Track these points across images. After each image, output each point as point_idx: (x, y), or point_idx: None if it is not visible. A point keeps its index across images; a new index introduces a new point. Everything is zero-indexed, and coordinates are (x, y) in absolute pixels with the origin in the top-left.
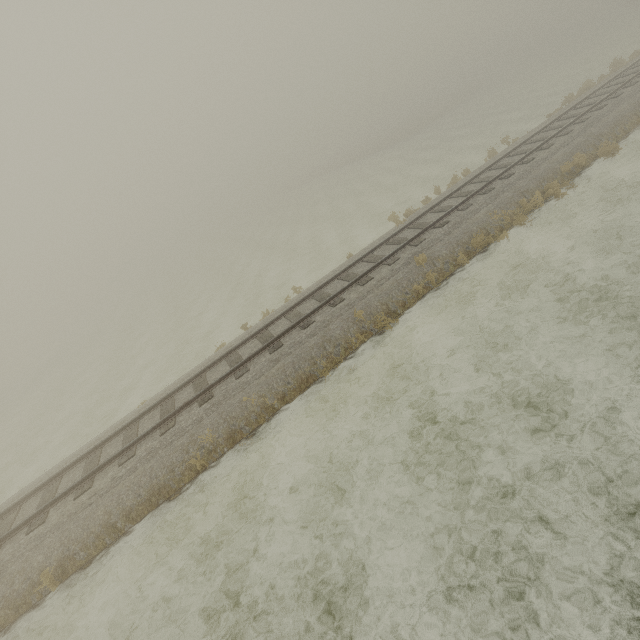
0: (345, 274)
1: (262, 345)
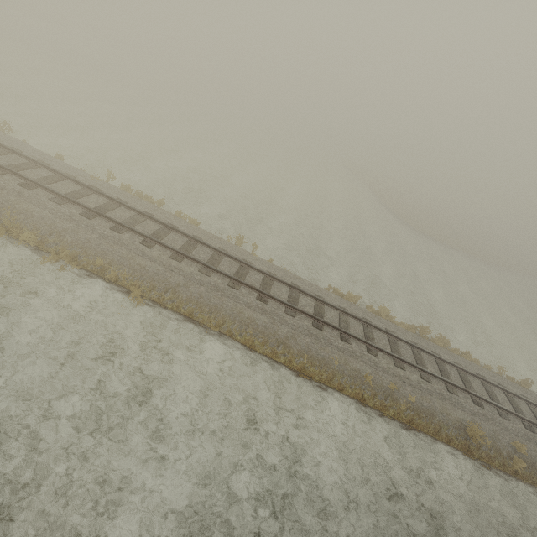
0: None
1: None
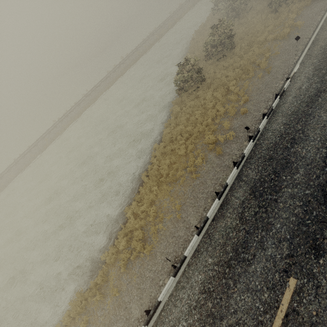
0: (36, 143)
1: (13, 164)
